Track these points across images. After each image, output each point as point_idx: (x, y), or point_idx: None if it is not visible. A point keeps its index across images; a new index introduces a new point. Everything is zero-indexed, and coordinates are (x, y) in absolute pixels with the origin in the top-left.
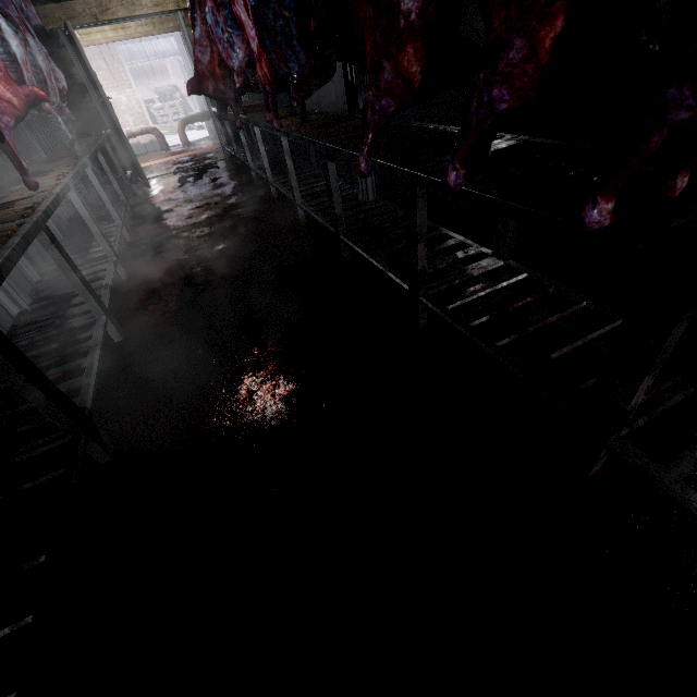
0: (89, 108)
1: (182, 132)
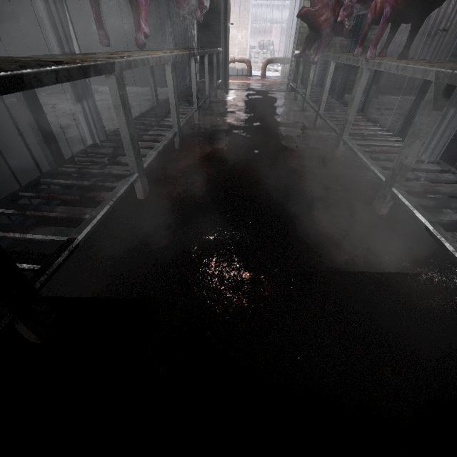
0: (216, 30)
1: (264, 67)
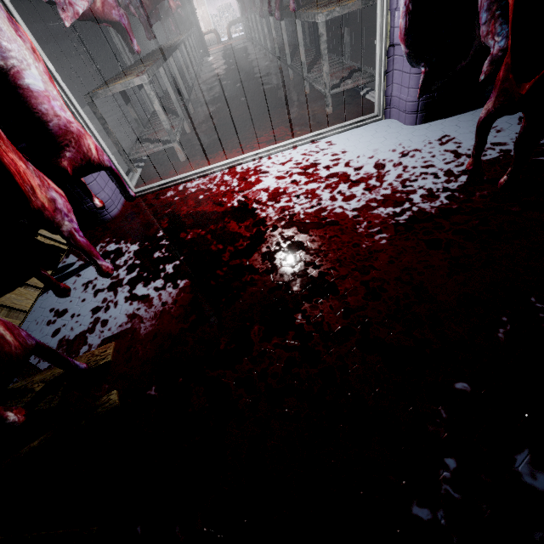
0: (187, 16)
1: (228, 31)
